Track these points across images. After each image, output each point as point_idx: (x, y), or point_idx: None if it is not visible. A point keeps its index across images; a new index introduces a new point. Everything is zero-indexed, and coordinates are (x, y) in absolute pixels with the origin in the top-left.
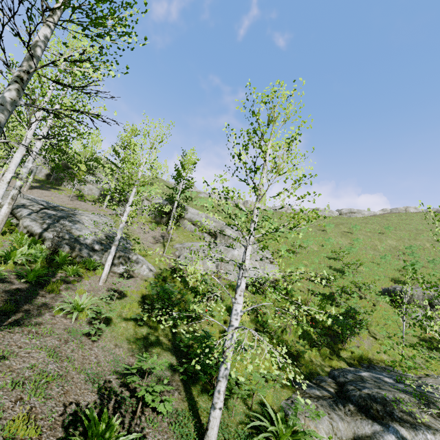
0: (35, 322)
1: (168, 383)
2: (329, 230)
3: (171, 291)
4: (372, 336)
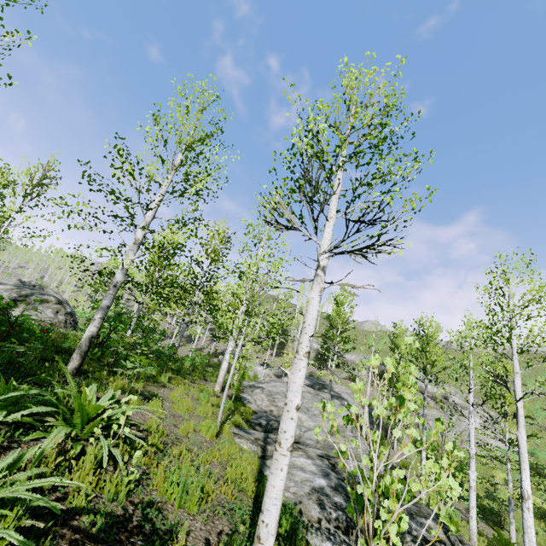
0: None
1: None
2: None
3: None
4: None
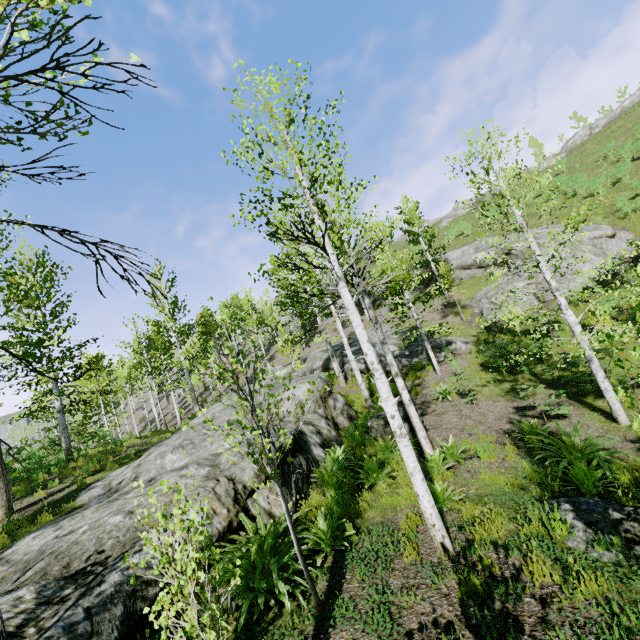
0: (431, 411)
1: (558, 404)
2: None
3: (505, 344)
4: None
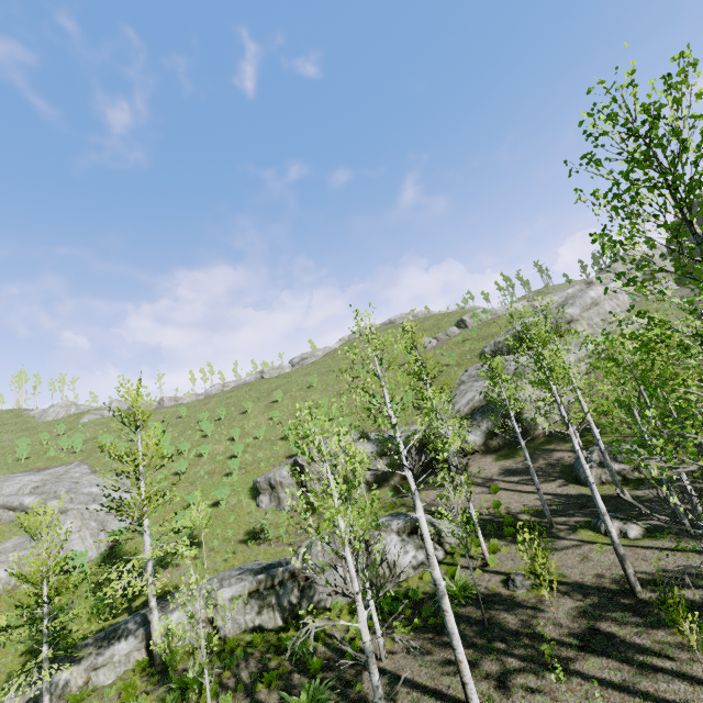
0: None
1: None
2: (250, 410)
3: None
4: (196, 557)
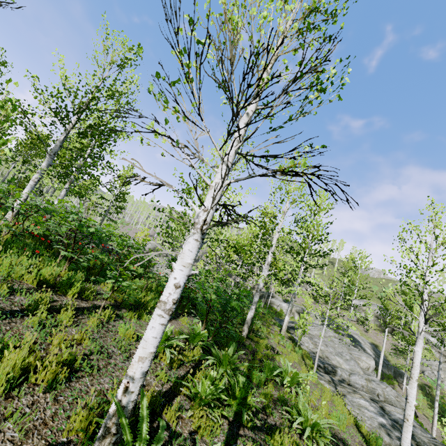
0: None
1: None
2: None
3: None
4: None
